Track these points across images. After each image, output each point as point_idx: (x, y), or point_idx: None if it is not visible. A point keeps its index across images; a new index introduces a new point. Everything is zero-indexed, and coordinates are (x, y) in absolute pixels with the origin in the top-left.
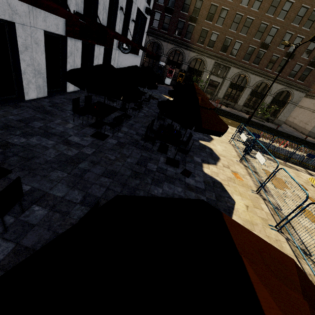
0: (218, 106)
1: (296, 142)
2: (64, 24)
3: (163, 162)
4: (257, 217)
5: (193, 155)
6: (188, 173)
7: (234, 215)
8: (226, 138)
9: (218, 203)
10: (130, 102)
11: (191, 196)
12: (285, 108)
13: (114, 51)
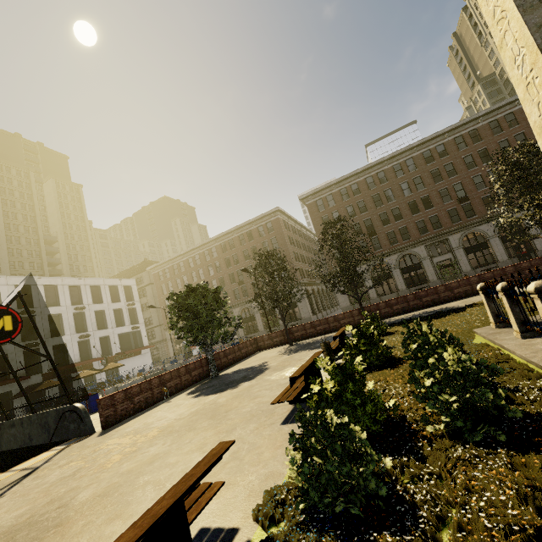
0: None
1: None
2: (42, 378)
3: None
4: None
5: None
6: None
7: None
8: None
9: None
10: None
11: None
12: (298, 306)
13: (98, 367)
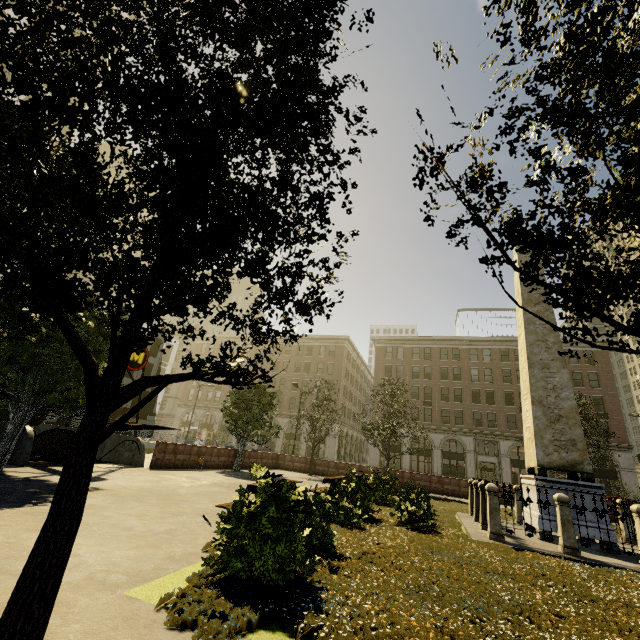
0: None
1: None
2: None
3: None
4: None
5: None
6: None
7: None
8: None
9: None
10: None
11: None
12: (326, 443)
13: None
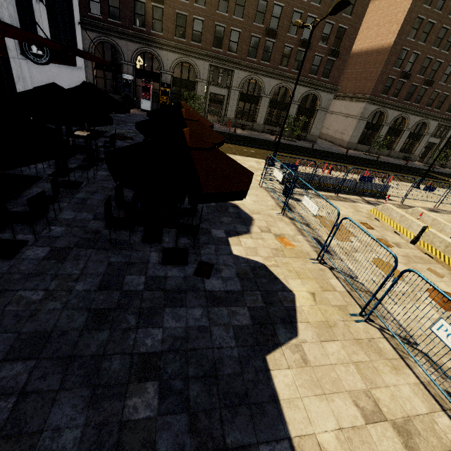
0: (232, 130)
1: (339, 160)
2: None
3: (156, 263)
4: (332, 309)
5: (209, 228)
6: (208, 267)
7: (299, 323)
8: (253, 180)
9: (269, 309)
10: (68, 158)
11: (221, 319)
12: (316, 117)
13: (16, 62)
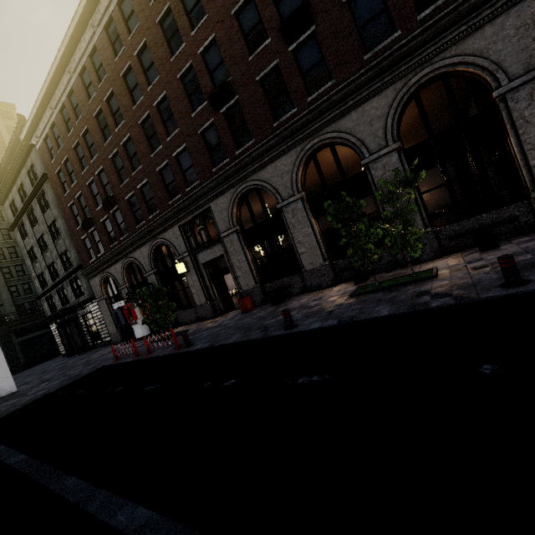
0: (218, 328)
1: None
2: None
3: None
4: None
5: None
6: None
7: None
8: None
9: None
10: None
11: None
12: (516, 124)
13: None
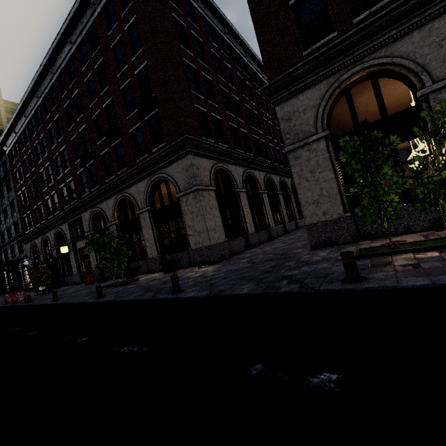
0: (58, 293)
1: None
2: None
3: None
4: None
5: None
6: None
7: None
8: None
9: None
10: None
11: None
12: (183, 212)
13: None
